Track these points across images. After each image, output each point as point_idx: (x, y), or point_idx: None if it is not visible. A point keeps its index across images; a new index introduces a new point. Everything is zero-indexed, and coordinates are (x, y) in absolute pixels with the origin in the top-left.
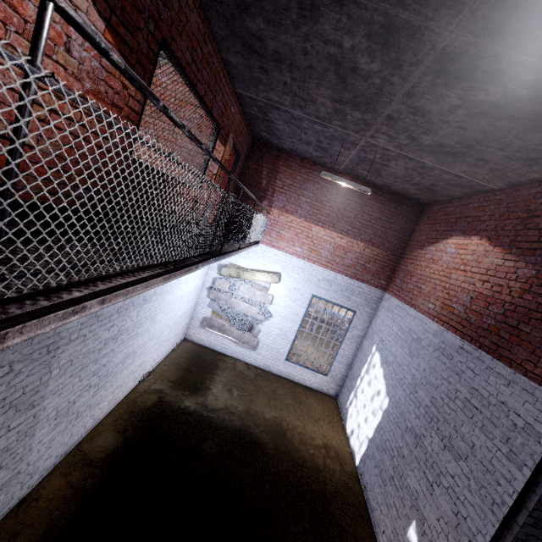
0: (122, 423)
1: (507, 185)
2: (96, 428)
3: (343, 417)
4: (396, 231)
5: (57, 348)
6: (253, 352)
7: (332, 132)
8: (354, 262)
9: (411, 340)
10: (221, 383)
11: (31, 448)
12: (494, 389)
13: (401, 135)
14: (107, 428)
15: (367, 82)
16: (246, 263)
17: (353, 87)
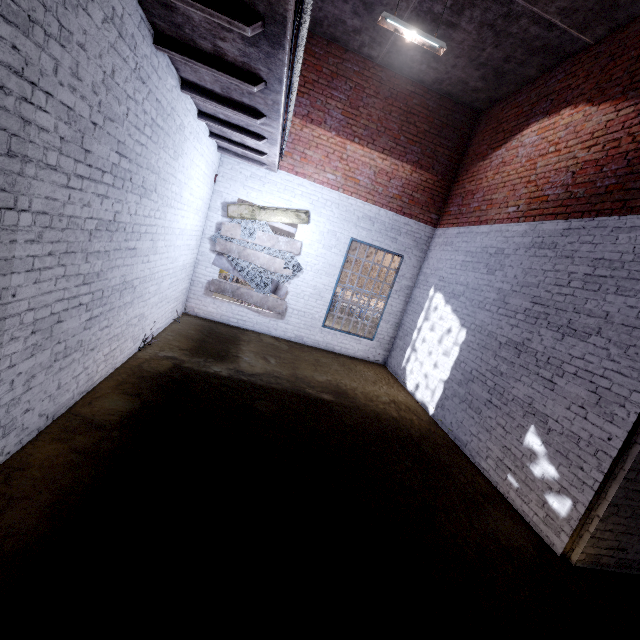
0: (131, 388)
1: (609, 31)
2: (92, 393)
3: (400, 377)
4: (448, 149)
5: (23, 159)
6: (281, 322)
7: None
8: (400, 192)
9: (487, 258)
10: (251, 352)
11: None
12: (629, 246)
13: None
14: (109, 392)
15: None
16: (261, 199)
17: None
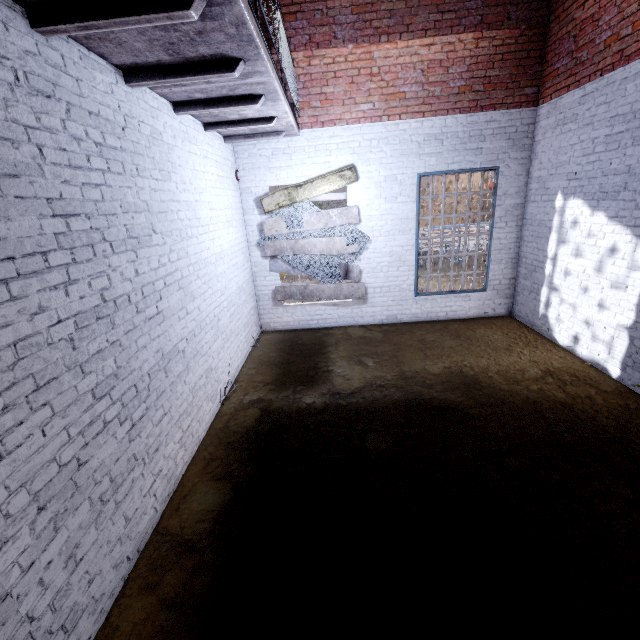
0: (220, 466)
1: None
2: (179, 490)
3: (542, 329)
4: None
5: None
6: (365, 307)
7: None
8: (467, 81)
9: None
10: (342, 359)
11: (6, 591)
12: None
13: None
14: (197, 482)
15: None
16: (294, 176)
17: None
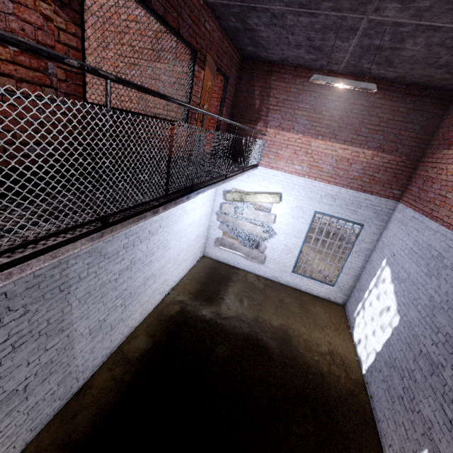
0: (152, 329)
1: None
2: (133, 333)
3: (350, 325)
4: (414, 131)
5: (69, 286)
6: (262, 266)
7: (323, 21)
8: (360, 174)
9: (429, 258)
10: (233, 294)
11: (75, 356)
12: None
13: None
14: (141, 333)
15: None
16: (247, 187)
17: None
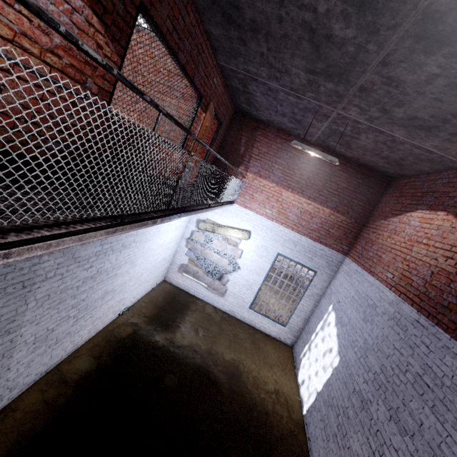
0: (98, 350)
1: None
2: (75, 352)
3: (296, 366)
4: (362, 201)
5: (33, 284)
6: (221, 298)
7: (305, 104)
8: (319, 227)
9: (366, 306)
10: (190, 322)
11: (10, 367)
12: (450, 371)
13: (373, 107)
14: (85, 352)
15: (341, 50)
16: (220, 220)
17: (327, 56)
